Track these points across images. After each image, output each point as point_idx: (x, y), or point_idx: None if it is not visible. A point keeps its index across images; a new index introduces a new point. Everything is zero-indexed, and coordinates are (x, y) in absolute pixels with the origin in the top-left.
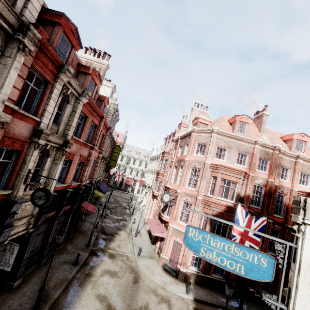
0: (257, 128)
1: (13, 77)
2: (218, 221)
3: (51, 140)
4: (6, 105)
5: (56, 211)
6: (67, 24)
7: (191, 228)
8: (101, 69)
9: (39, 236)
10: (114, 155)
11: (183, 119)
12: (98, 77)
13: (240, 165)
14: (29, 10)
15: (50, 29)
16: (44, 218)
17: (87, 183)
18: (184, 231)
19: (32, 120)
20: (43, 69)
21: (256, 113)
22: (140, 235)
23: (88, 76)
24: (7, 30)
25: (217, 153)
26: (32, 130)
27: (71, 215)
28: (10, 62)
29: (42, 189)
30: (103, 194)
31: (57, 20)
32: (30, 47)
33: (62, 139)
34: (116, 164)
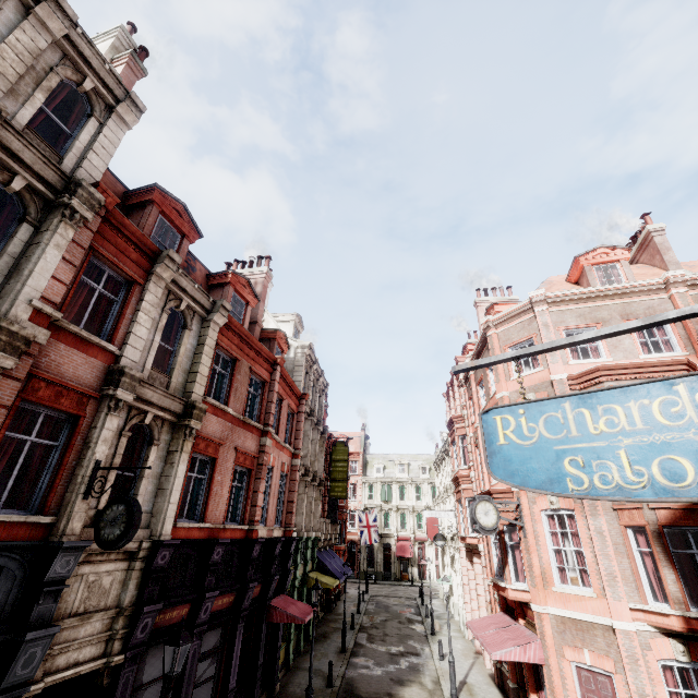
0: (655, 267)
1: (53, 260)
2: (693, 544)
3: (150, 399)
4: (37, 310)
5: (192, 606)
6: (166, 201)
7: (496, 415)
8: (258, 283)
9: (148, 692)
10: (337, 467)
11: (470, 340)
12: (248, 289)
13: (660, 354)
14: (86, 170)
15: (139, 215)
16: (151, 619)
17: (277, 537)
18: (593, 618)
19: (101, 353)
20: (120, 259)
21: (632, 242)
22: (470, 692)
23: (227, 288)
24: (45, 195)
25: (572, 348)
26: (104, 374)
27: (241, 629)
28: (47, 238)
29: (120, 497)
30: (336, 580)
31: (148, 198)
32: (85, 213)
33: (178, 400)
34: (346, 489)
